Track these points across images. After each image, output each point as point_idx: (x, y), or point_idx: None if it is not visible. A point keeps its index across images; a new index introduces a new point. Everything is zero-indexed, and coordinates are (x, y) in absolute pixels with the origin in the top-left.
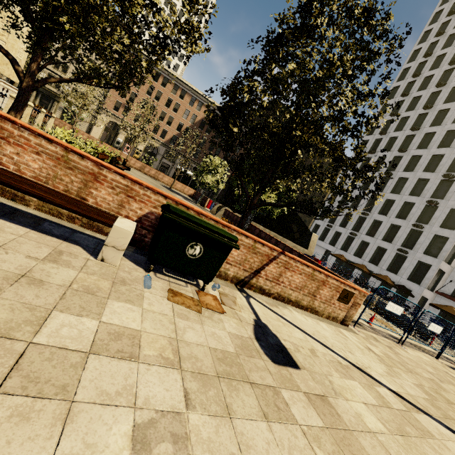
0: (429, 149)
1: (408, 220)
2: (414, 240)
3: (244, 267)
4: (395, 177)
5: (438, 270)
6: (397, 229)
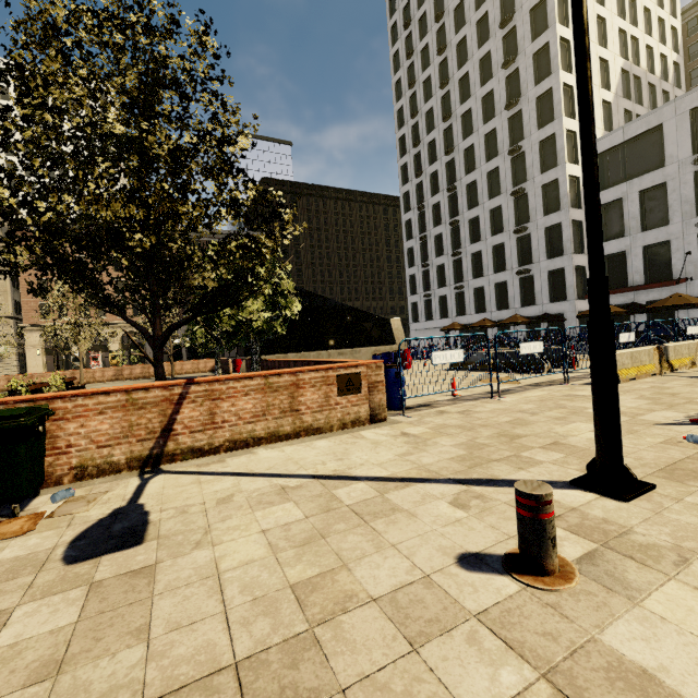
0: (477, 132)
1: (506, 230)
2: (528, 250)
3: (137, 437)
4: (462, 188)
5: (575, 269)
6: (502, 249)
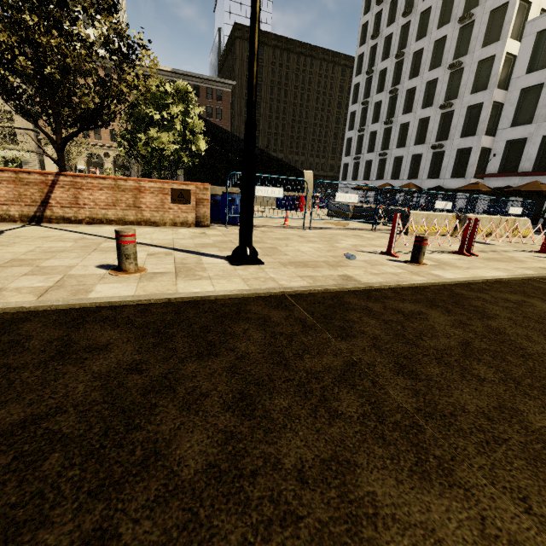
0: None
1: (435, 104)
2: (448, 126)
3: (25, 203)
4: (409, 55)
5: (482, 150)
6: (427, 123)
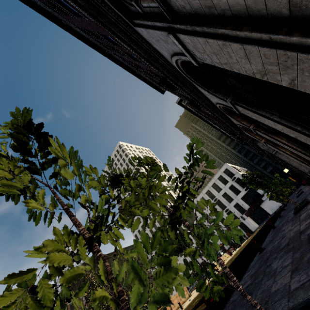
0: None
1: None
2: None
3: None
4: None
5: None
6: None
